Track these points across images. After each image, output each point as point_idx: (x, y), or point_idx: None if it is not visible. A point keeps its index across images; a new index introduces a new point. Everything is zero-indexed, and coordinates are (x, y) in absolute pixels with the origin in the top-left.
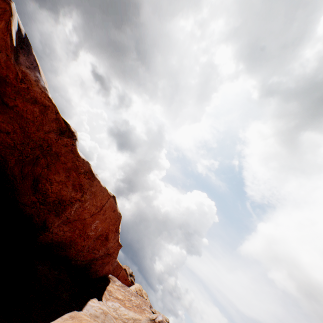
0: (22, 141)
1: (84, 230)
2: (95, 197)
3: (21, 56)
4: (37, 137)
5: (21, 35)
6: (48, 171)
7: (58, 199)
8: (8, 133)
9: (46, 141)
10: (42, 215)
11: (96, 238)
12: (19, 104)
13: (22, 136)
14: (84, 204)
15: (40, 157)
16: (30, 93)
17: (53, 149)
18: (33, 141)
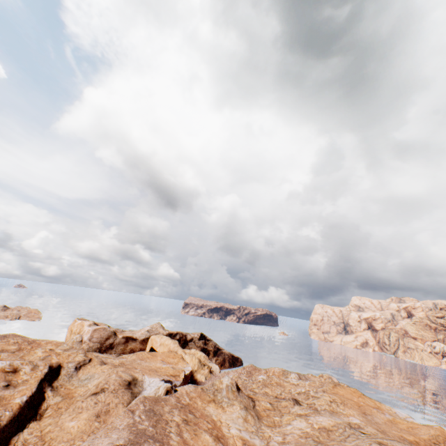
0: None
1: None
2: None
3: None
4: None
5: None
6: None
7: None
8: None
9: None
10: None
11: None
12: None
13: None
14: None
15: None
16: None
17: None
18: None
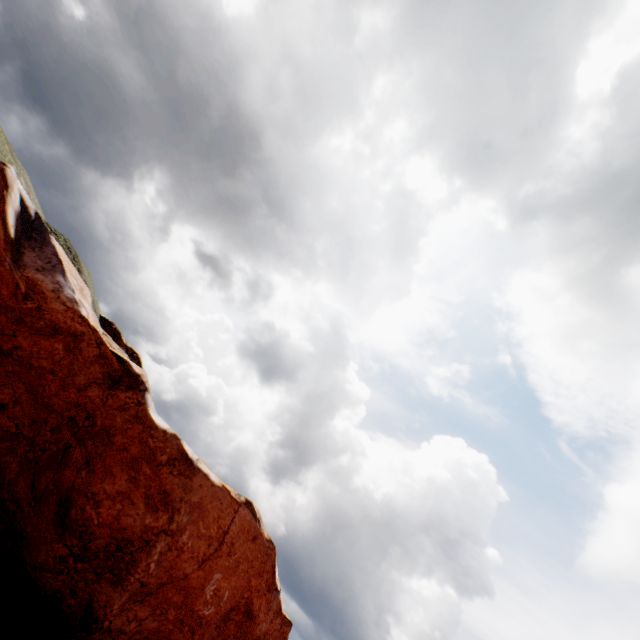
0: (34, 416)
1: (187, 606)
2: (203, 515)
3: (28, 252)
4: (64, 402)
5: (29, 217)
6: (89, 474)
7: (116, 539)
8: (4, 406)
9: (83, 406)
10: (81, 587)
11: (222, 619)
12: (23, 343)
13: (33, 405)
14: (177, 538)
15: (71, 446)
16: (44, 316)
17: (97, 421)
18: (56, 412)
